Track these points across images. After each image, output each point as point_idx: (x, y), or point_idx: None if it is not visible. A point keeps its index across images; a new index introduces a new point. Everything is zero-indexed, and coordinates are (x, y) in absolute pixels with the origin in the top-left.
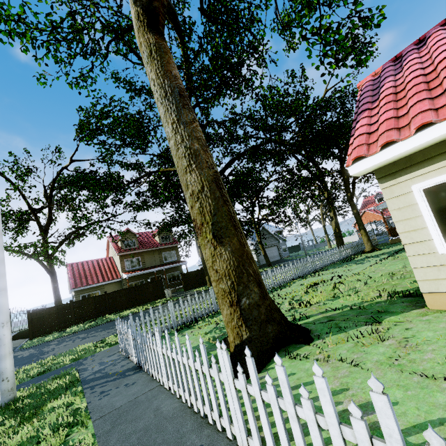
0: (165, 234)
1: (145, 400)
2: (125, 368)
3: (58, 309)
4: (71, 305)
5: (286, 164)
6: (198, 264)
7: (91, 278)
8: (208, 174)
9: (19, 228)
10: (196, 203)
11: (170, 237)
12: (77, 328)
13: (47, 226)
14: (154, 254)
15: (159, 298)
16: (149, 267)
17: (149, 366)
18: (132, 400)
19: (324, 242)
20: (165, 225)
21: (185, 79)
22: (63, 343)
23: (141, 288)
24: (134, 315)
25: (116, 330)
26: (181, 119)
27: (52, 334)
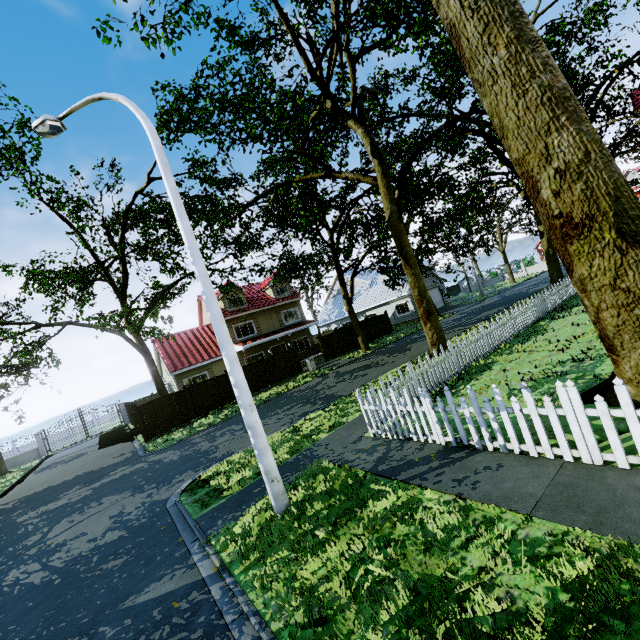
0: (280, 285)
1: (582, 481)
2: (433, 451)
3: (171, 398)
4: (186, 392)
5: (496, 149)
6: (320, 325)
7: (192, 355)
8: (593, 130)
9: (83, 294)
10: (577, 184)
11: (288, 289)
12: (209, 421)
13: (123, 286)
14: (270, 315)
15: (296, 373)
16: (267, 333)
17: (511, 442)
18: (551, 483)
19: (497, 277)
20: (287, 270)
21: (334, 10)
22: (218, 438)
23: (270, 361)
24: (284, 396)
25: (290, 415)
26: (523, 35)
27: (178, 431)
